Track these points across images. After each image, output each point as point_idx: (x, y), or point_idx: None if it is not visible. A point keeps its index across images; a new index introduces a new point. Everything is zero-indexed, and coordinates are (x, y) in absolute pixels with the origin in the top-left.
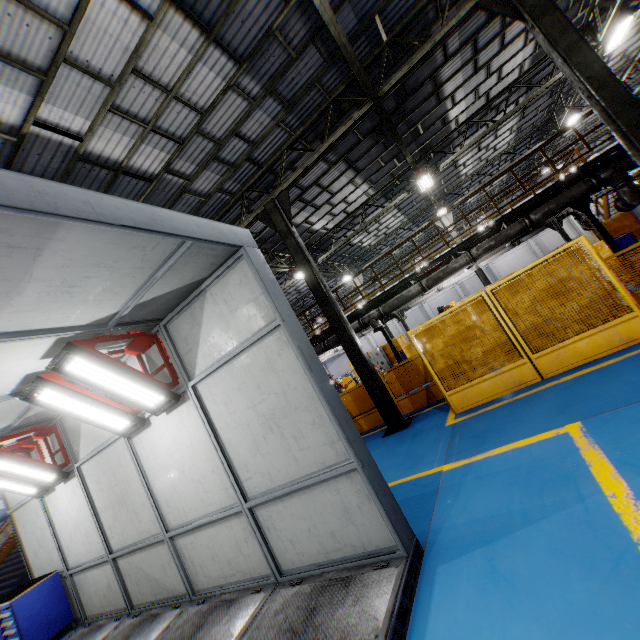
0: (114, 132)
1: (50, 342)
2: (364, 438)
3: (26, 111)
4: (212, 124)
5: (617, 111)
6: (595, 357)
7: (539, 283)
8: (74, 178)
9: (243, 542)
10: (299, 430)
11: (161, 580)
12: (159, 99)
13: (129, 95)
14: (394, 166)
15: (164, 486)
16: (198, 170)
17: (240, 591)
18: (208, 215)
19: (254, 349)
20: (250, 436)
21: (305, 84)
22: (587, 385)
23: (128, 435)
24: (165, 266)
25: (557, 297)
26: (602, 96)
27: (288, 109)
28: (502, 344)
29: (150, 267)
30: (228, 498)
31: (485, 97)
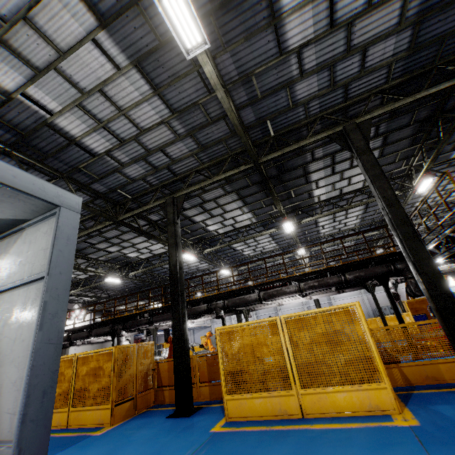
0: (77, 119)
1: None
2: (157, 411)
3: (20, 86)
4: (147, 139)
5: (398, 224)
6: (349, 414)
7: (320, 327)
8: (40, 135)
9: None
10: (3, 385)
11: None
12: (114, 112)
13: (94, 102)
14: (272, 209)
15: None
16: (130, 162)
17: None
18: (131, 192)
19: (22, 290)
20: None
21: (216, 139)
22: (324, 442)
23: None
24: None
25: (330, 344)
26: (390, 211)
27: (201, 149)
28: (280, 369)
29: None
30: None
31: (339, 191)
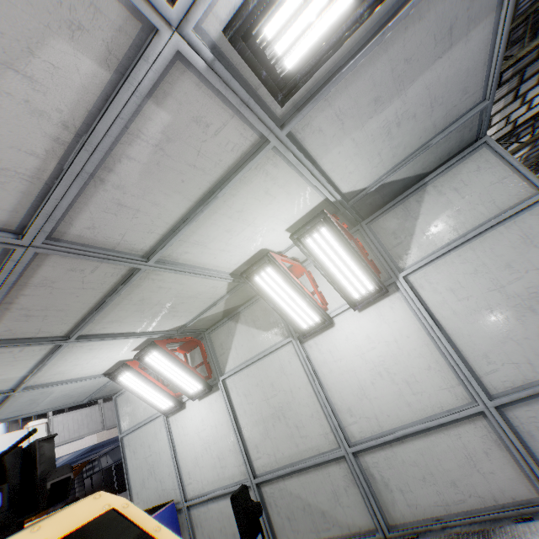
0: None
1: (311, 206)
2: None
3: None
4: None
5: None
6: None
7: None
8: None
9: (480, 454)
10: None
11: (330, 511)
12: None
13: None
14: None
15: (347, 392)
16: None
17: (482, 522)
18: None
19: (500, 228)
20: (493, 321)
21: None
22: None
23: (308, 335)
24: (444, 132)
25: None
26: None
27: None
28: None
29: (436, 130)
30: (454, 398)
31: (511, 124)
